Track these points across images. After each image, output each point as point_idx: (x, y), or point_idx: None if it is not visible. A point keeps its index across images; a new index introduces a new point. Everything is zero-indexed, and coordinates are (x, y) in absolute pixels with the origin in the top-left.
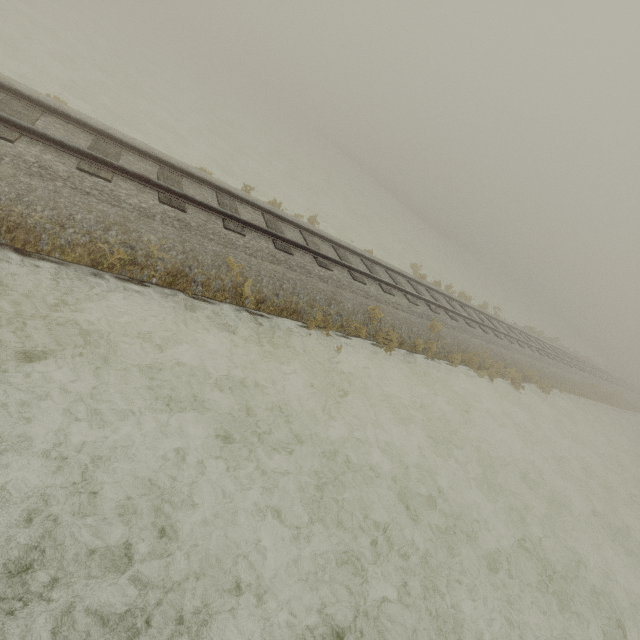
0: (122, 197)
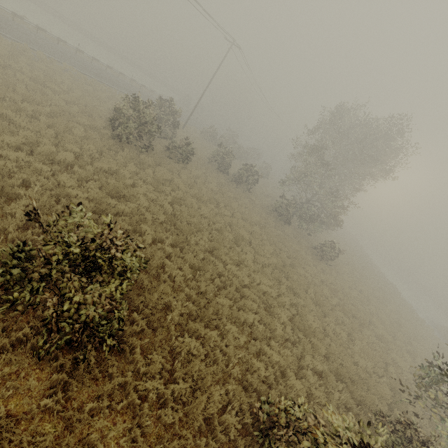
0: None
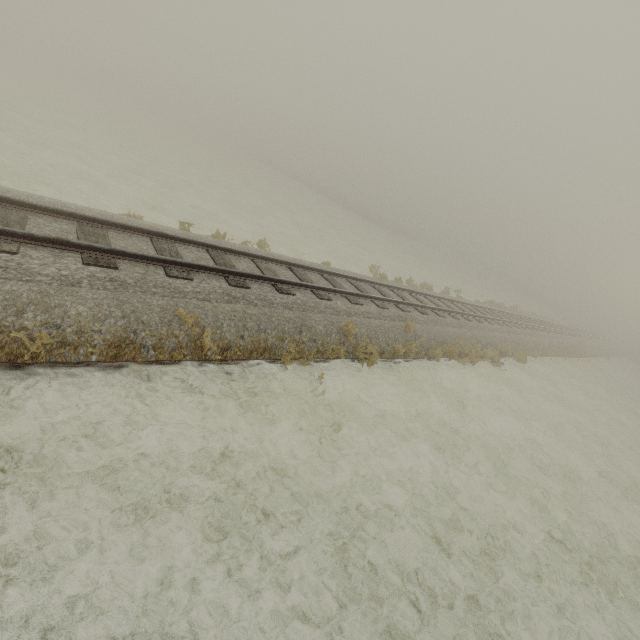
0: (35, 269)
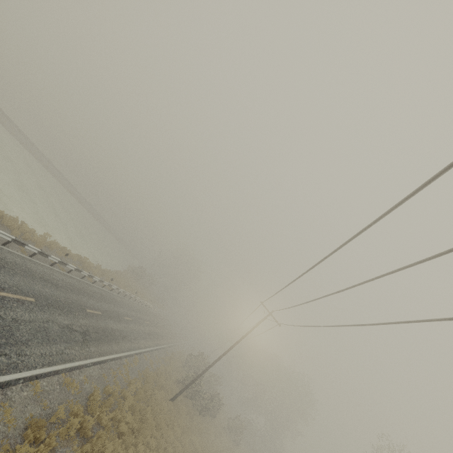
0: None
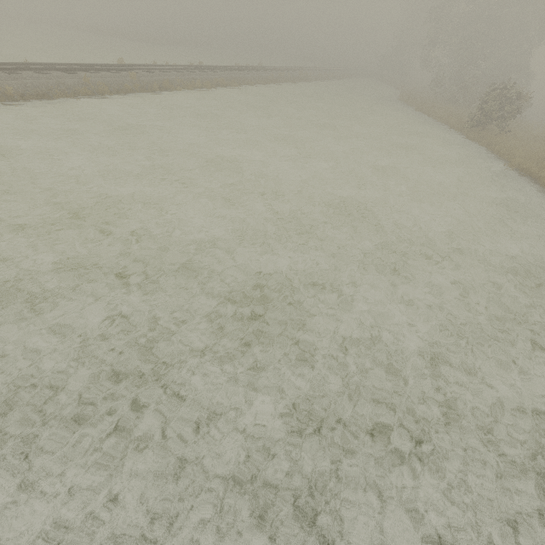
0: None
